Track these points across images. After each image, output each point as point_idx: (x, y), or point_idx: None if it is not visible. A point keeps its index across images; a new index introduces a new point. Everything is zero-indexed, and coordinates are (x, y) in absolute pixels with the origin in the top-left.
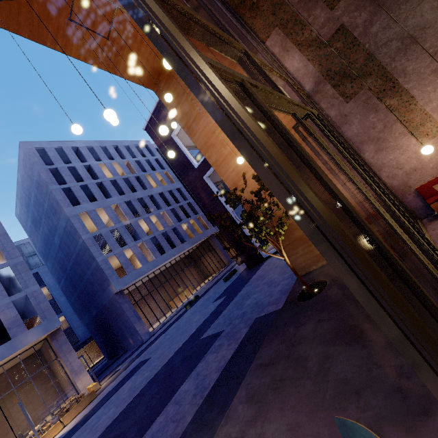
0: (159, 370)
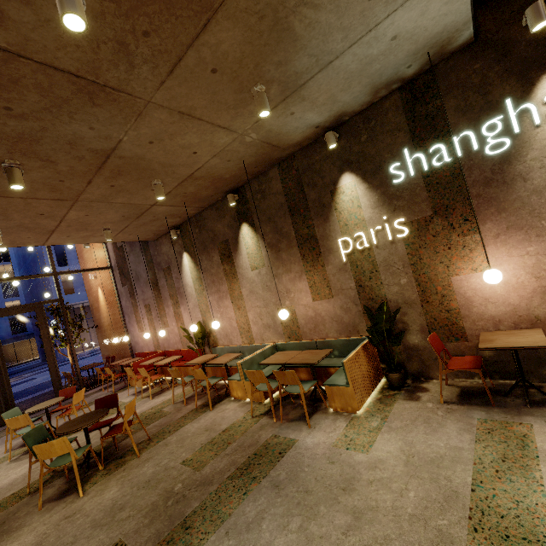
0: (17, 391)
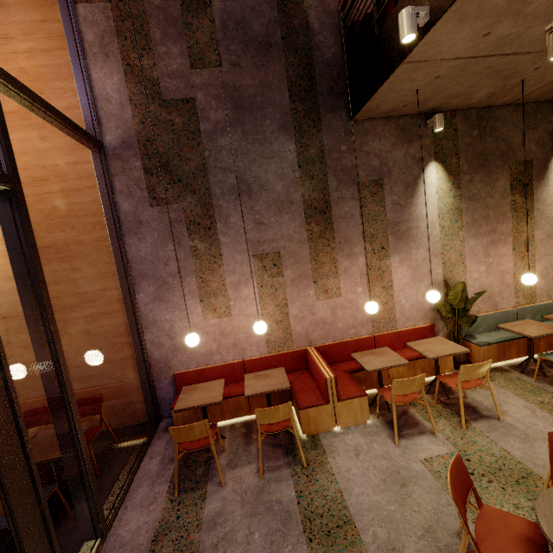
0: None
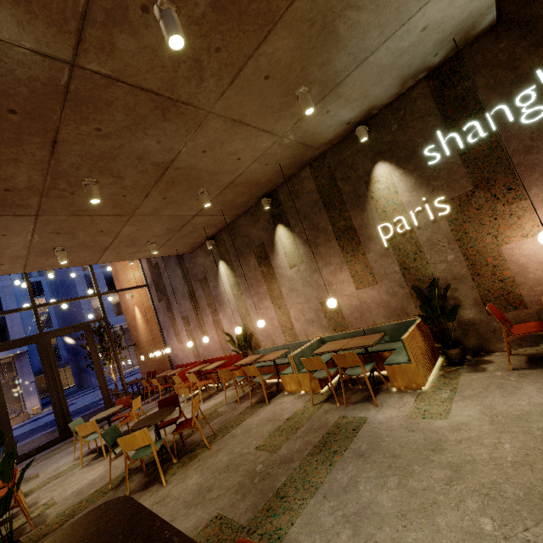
0: None
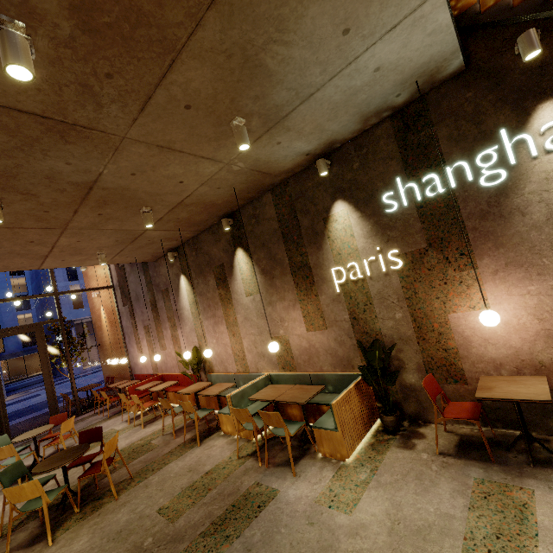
0: (20, 409)
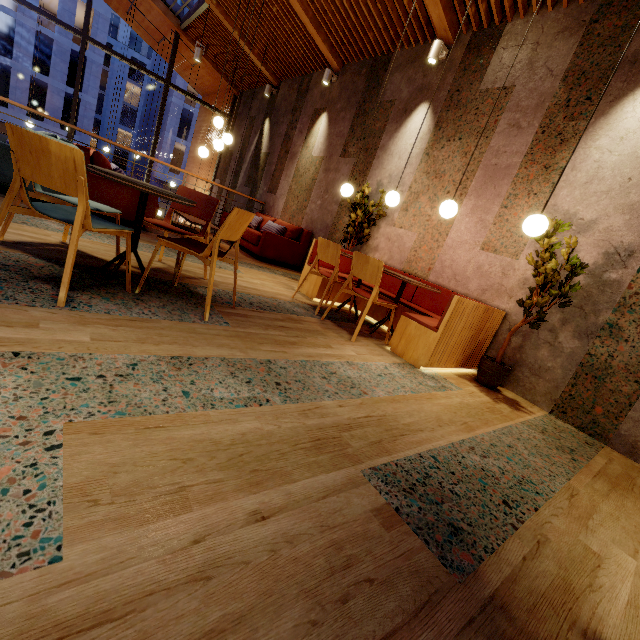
0: None
